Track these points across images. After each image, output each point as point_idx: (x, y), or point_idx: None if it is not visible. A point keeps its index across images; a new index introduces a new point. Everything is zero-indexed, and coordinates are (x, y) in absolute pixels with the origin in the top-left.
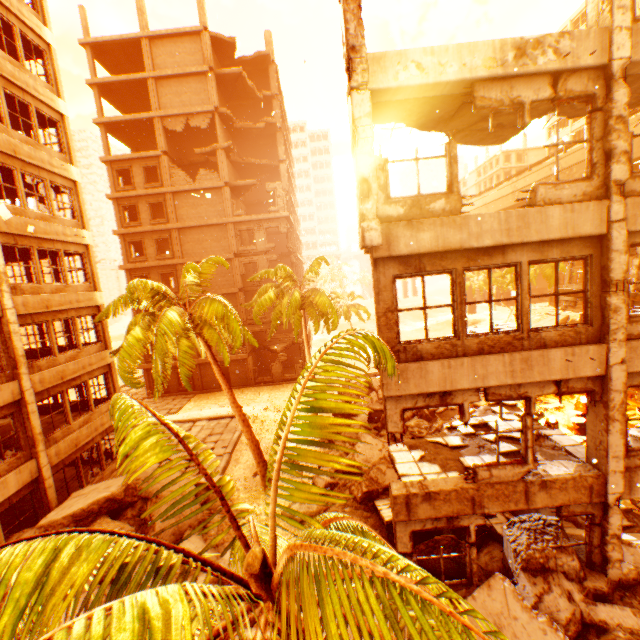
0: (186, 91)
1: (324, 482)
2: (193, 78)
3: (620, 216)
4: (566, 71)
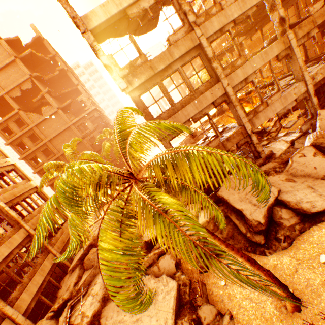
0: (10, 74)
1: None
2: (10, 66)
3: (200, 34)
4: None
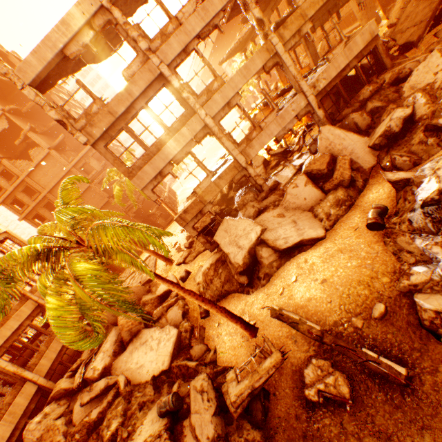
0: None
1: (188, 243)
2: None
3: (159, 62)
4: (91, 19)
